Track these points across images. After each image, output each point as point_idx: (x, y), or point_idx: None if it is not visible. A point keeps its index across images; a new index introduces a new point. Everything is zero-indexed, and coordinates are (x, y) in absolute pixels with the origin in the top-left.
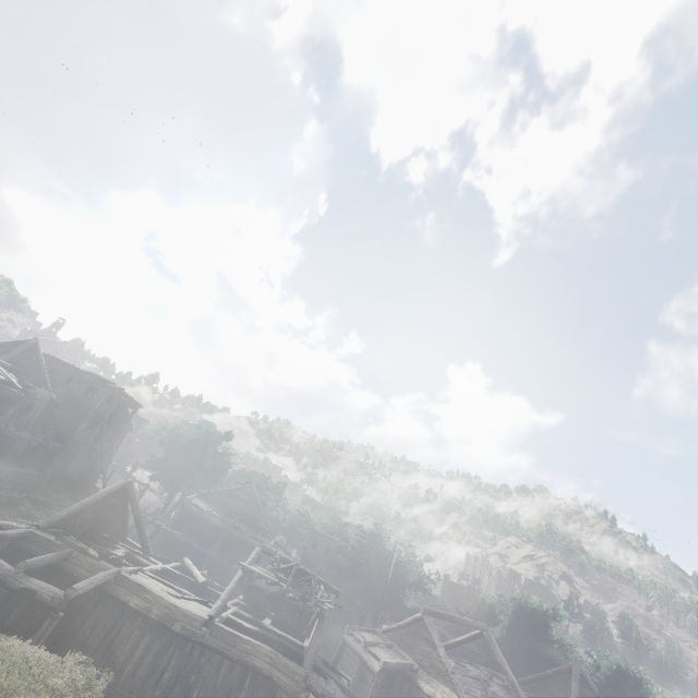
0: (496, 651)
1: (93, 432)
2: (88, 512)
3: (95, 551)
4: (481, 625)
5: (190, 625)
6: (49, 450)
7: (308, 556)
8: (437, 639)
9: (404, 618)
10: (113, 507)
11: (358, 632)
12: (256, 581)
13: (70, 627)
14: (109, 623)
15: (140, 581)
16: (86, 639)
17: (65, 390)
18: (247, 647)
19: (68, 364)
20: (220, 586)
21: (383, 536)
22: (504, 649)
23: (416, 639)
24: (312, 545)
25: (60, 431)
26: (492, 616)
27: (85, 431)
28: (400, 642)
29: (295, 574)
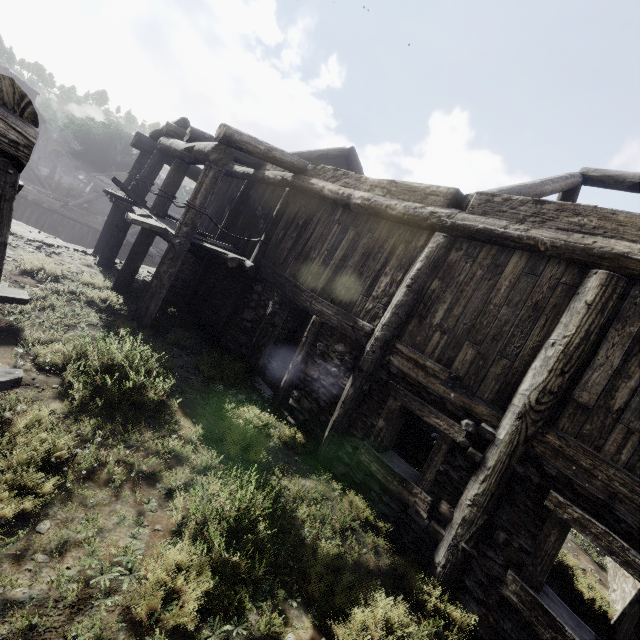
0: None
1: None
2: None
3: None
4: None
5: (54, 206)
6: None
7: None
8: None
9: None
10: None
11: None
12: None
13: None
14: None
15: None
16: None
17: None
18: (89, 219)
19: None
20: None
21: None
22: None
23: None
24: None
25: None
26: None
27: None
28: None
29: None
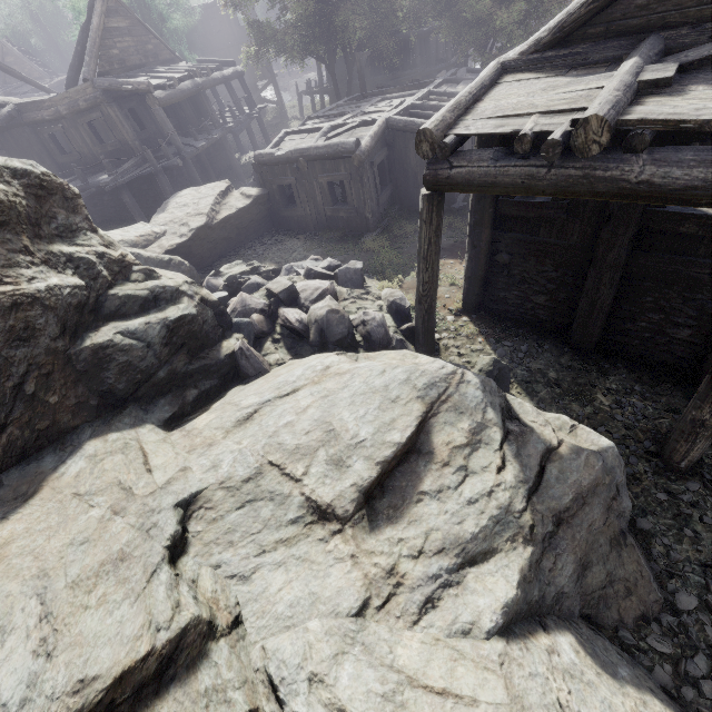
0: None
1: None
2: None
3: None
4: None
5: None
6: None
7: None
8: None
9: None
10: None
11: None
12: None
13: None
14: None
15: None
16: None
17: None
18: None
19: None
20: None
21: None
22: None
23: None
24: None
25: None
26: None
27: None
28: None
29: None
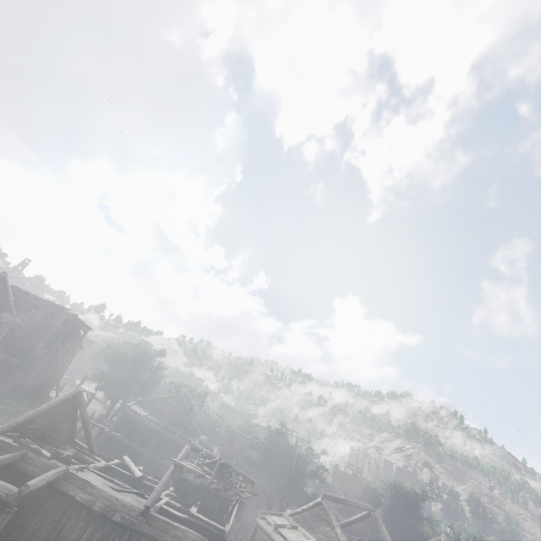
0: (382, 529)
1: (49, 350)
2: (43, 417)
3: (47, 451)
4: (369, 507)
5: (128, 515)
6: (11, 366)
7: (226, 452)
8: (335, 520)
9: (304, 503)
10: (65, 413)
11: (269, 516)
12: (184, 475)
13: (21, 521)
14: (57, 515)
15: (86, 477)
16: (36, 531)
17: (28, 316)
18: (177, 533)
19: (31, 294)
20: (154, 479)
21: (287, 434)
22: (385, 526)
23: (317, 521)
24: (229, 443)
25: (21, 349)
26: (374, 499)
27: (43, 349)
28: (304, 524)
29: (218, 467)
